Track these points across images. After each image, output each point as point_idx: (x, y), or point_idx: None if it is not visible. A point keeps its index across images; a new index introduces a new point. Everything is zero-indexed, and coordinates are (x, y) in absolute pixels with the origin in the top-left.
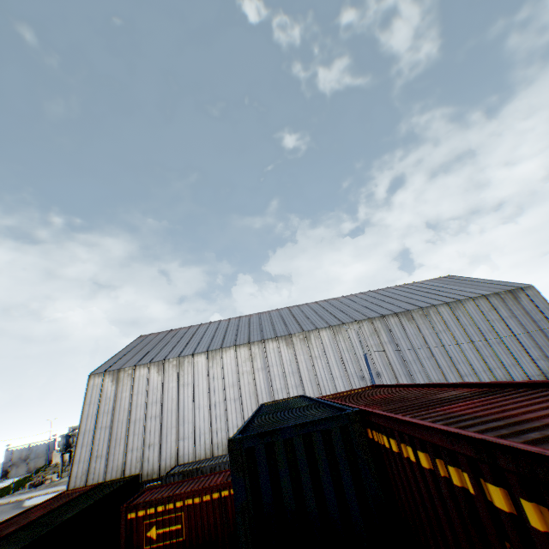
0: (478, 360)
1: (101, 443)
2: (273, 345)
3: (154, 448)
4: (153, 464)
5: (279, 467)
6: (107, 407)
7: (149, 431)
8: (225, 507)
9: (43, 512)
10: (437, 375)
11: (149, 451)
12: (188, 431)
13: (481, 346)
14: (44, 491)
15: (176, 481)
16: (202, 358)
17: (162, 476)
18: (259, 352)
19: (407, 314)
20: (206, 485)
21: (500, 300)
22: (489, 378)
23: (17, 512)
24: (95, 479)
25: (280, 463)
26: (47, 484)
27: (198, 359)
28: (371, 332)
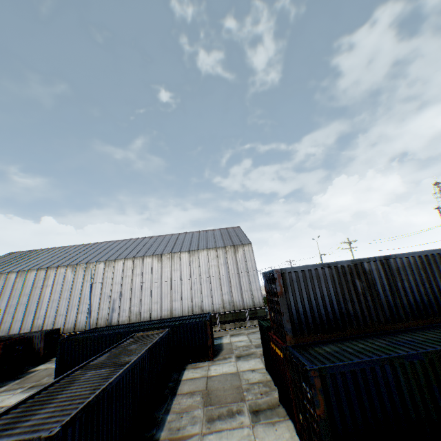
0: (188, 291)
1: None
2: (63, 270)
3: None
4: None
5: None
6: None
7: None
8: None
9: None
10: (157, 299)
11: None
12: None
13: (195, 282)
14: None
15: None
16: (14, 275)
17: None
18: (52, 275)
19: (159, 256)
20: None
21: (225, 252)
22: (188, 304)
23: None
24: None
25: None
26: None
27: (11, 276)
28: (129, 267)
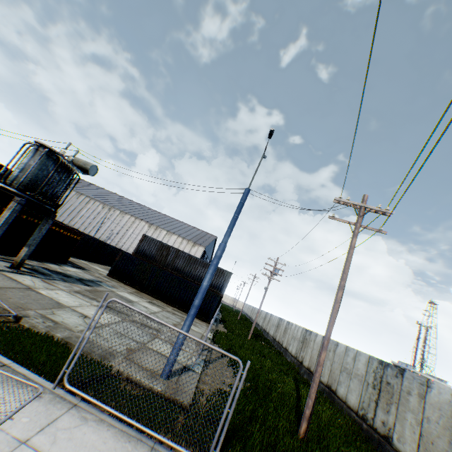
0: None
1: None
2: (98, 203)
3: None
4: None
5: None
6: None
7: None
8: None
9: None
10: (134, 246)
11: None
12: None
13: None
14: None
15: None
16: (74, 192)
17: None
18: (92, 203)
19: (150, 225)
20: None
21: (187, 243)
22: None
23: None
24: None
25: None
26: None
27: (73, 192)
28: (131, 221)
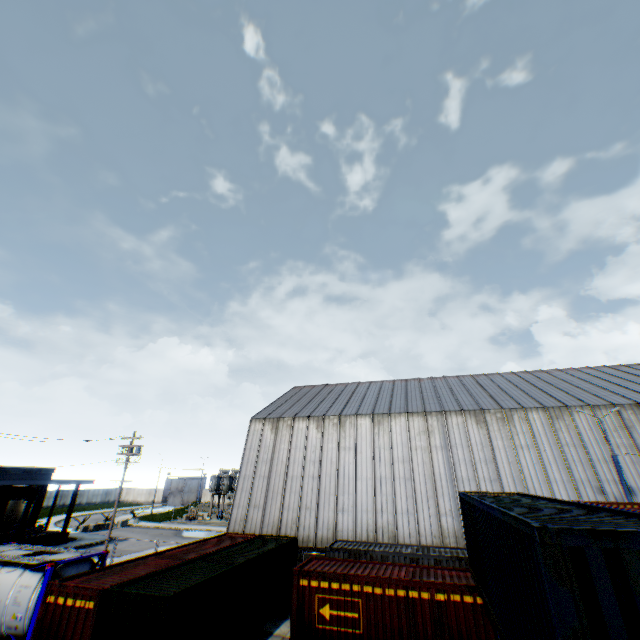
0: None
1: (259, 493)
2: (457, 419)
3: (311, 512)
4: (309, 531)
5: (633, 591)
6: (266, 455)
7: (306, 492)
8: (413, 612)
9: (214, 548)
10: None
11: (305, 515)
12: (348, 504)
13: None
14: (197, 527)
15: (346, 559)
16: (366, 420)
17: (326, 547)
18: (438, 426)
19: None
20: (387, 575)
21: None
22: None
23: (178, 540)
24: (252, 529)
25: (636, 587)
26: (199, 520)
27: (362, 422)
28: (614, 425)
